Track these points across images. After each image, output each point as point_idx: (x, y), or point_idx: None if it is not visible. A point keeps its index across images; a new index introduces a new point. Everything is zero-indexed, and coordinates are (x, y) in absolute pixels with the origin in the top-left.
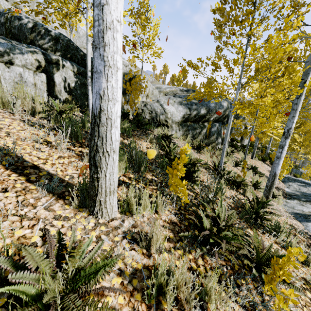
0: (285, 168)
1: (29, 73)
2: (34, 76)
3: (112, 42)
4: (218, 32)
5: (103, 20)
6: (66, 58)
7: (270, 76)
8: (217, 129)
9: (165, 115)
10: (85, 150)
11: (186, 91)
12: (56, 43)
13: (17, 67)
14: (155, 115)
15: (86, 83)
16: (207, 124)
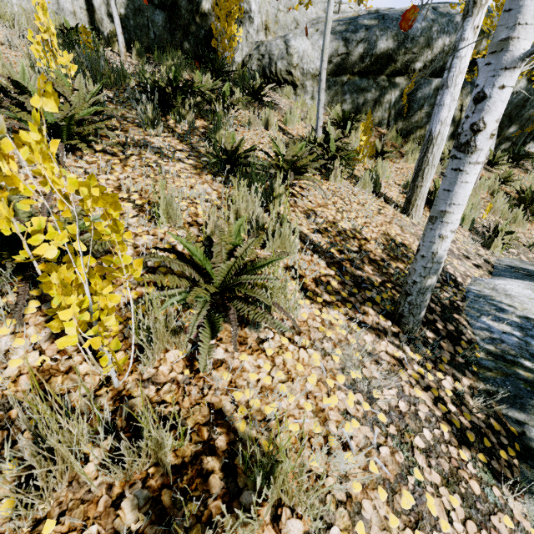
0: None
1: None
2: (73, 1)
3: None
4: None
5: None
6: None
7: None
8: (434, 94)
9: (288, 61)
10: None
11: None
12: None
13: None
14: (268, 63)
15: (144, 9)
16: (403, 81)
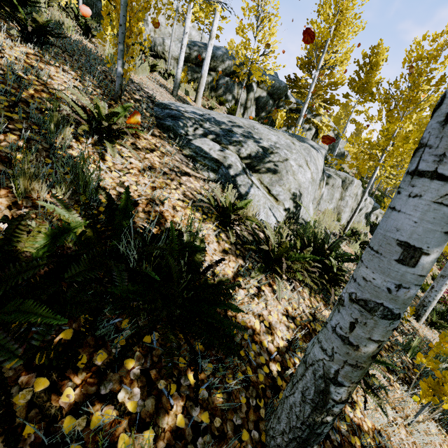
0: None
1: None
2: None
3: None
4: None
5: None
6: None
7: (259, 15)
8: (226, 84)
9: (163, 48)
10: None
11: None
12: None
13: None
14: (154, 46)
15: None
16: (214, 74)
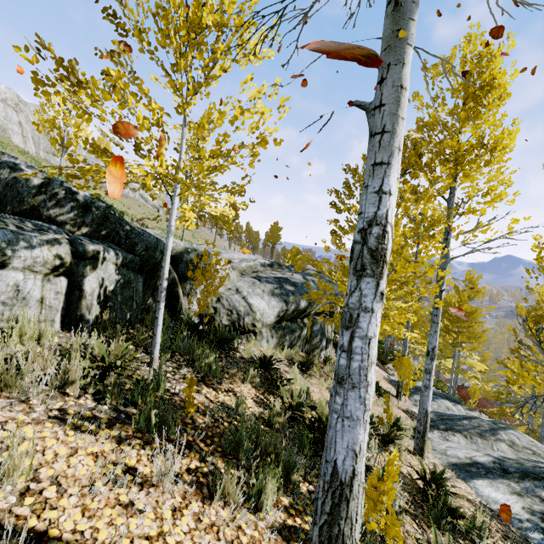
0: (410, 378)
1: (36, 281)
2: (43, 283)
3: (373, 377)
4: (350, 230)
5: (368, 355)
6: (98, 236)
7: None
8: (320, 327)
9: (253, 316)
10: (193, 461)
11: (270, 265)
12: (84, 214)
13: (11, 273)
14: (237, 318)
15: (132, 280)
16: (307, 321)
